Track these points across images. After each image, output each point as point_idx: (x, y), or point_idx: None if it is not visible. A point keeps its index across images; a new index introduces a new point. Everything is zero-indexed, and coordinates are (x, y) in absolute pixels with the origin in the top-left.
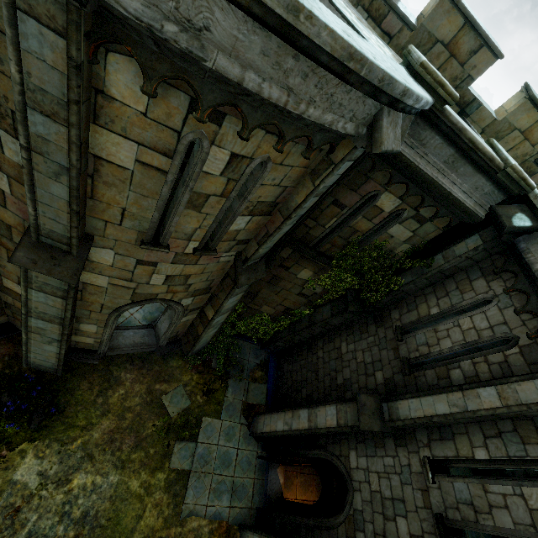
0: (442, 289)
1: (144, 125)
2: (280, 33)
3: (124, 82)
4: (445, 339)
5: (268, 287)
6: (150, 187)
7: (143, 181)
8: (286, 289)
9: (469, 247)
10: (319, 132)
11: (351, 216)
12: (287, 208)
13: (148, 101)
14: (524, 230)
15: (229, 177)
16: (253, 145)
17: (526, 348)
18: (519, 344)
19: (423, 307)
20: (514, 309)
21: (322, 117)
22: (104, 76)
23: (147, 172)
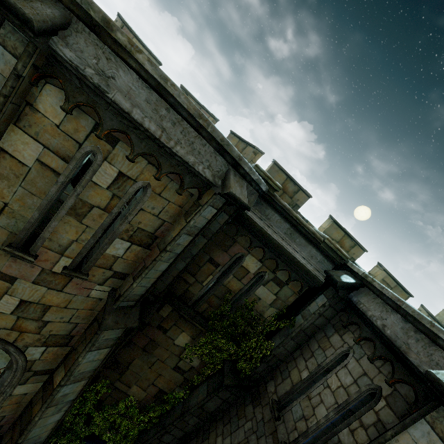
0: (308, 350)
1: (54, 134)
2: (157, 90)
3: (51, 103)
4: (319, 405)
5: (142, 355)
6: (40, 186)
7: (36, 179)
8: (161, 360)
9: (319, 305)
10: (187, 174)
11: (224, 275)
12: (164, 242)
13: (64, 118)
14: (351, 285)
15: (115, 193)
16: (138, 170)
17: (390, 398)
18: (383, 394)
19: (294, 372)
20: (367, 356)
21: (187, 156)
22: (38, 96)
23: (43, 172)
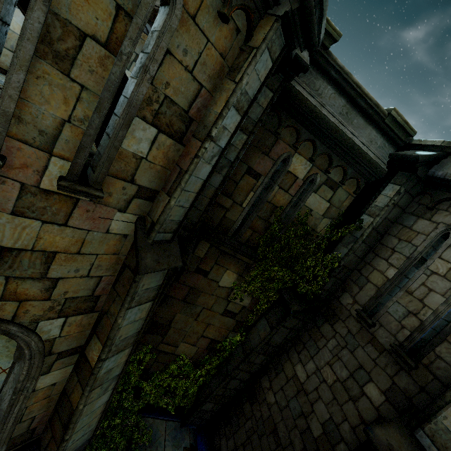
0: (384, 249)
1: None
2: None
3: None
4: (428, 295)
5: (184, 308)
6: None
7: None
8: (207, 308)
9: (390, 195)
10: None
11: (267, 188)
12: (205, 127)
13: None
14: (434, 158)
15: (119, 4)
16: None
17: None
18: None
19: (375, 275)
20: None
21: None
22: None
23: None
